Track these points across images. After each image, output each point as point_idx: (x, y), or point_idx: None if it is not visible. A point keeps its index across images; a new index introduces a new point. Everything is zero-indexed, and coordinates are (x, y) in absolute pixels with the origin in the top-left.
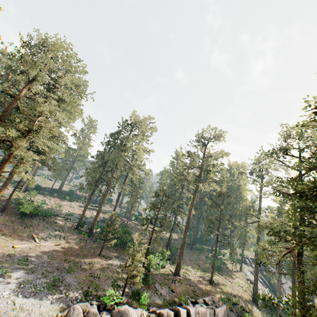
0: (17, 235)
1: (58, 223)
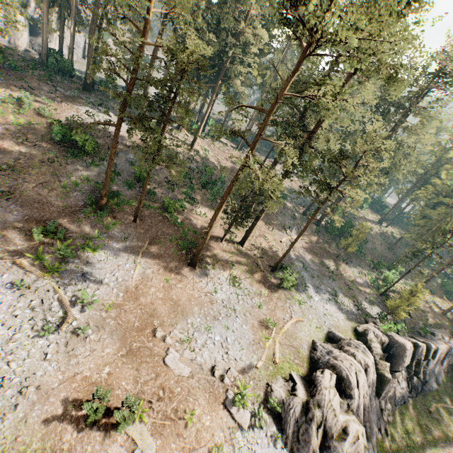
0: (272, 224)
1: (288, 206)
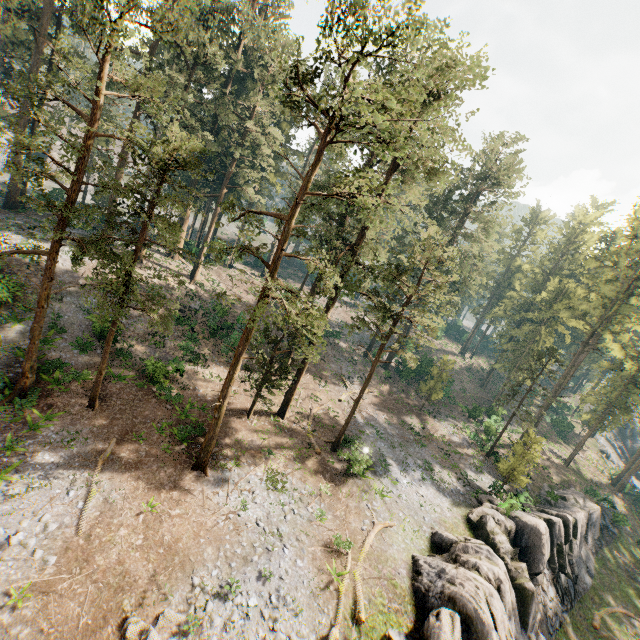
0: (323, 376)
1: (342, 347)
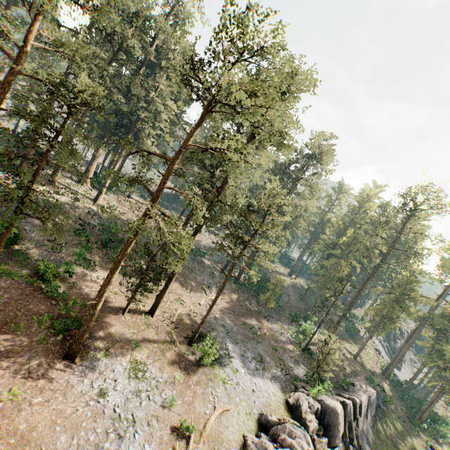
0: (189, 285)
1: (206, 264)
